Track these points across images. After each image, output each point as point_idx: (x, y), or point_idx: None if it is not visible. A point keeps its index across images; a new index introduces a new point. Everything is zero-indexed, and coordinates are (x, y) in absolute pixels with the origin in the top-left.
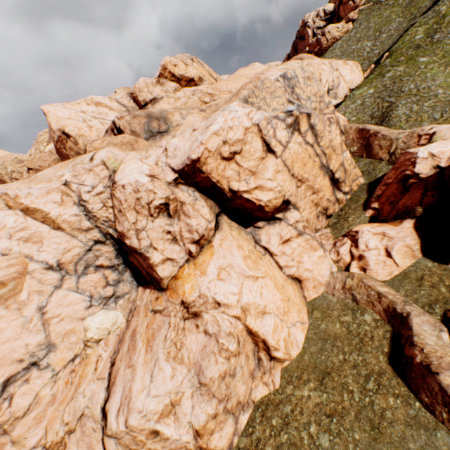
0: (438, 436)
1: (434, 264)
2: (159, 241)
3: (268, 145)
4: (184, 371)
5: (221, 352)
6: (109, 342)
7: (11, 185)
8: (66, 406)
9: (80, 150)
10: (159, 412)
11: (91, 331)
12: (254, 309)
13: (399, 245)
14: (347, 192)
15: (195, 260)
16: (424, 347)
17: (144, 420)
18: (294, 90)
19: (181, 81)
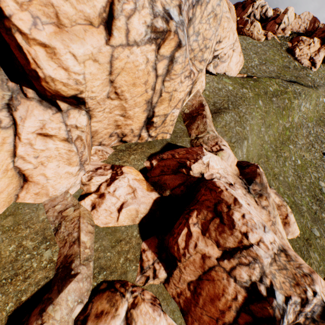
0: None
1: (138, 235)
2: None
3: (111, 17)
4: None
5: None
6: None
7: None
8: None
9: None
10: None
11: None
12: None
13: (134, 206)
14: (152, 136)
15: None
16: (47, 321)
17: None
18: (197, 7)
19: None
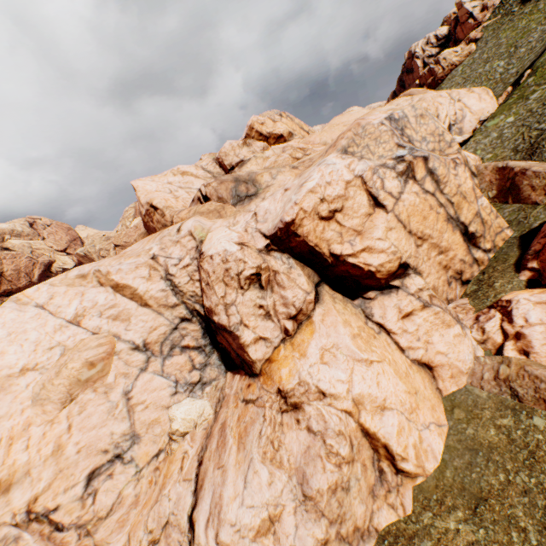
0: None
1: None
2: (250, 317)
3: (375, 199)
4: (284, 478)
5: (329, 456)
6: (195, 436)
7: (103, 261)
8: (150, 510)
9: (167, 222)
10: (255, 528)
11: (177, 422)
12: (370, 403)
13: None
14: (489, 249)
15: (292, 339)
16: None
17: (237, 537)
18: (404, 132)
19: (268, 140)
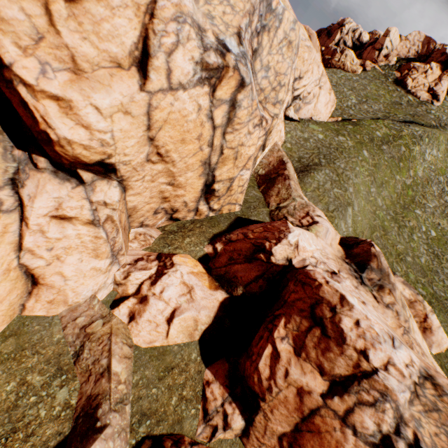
0: None
1: (199, 358)
2: None
3: (146, 55)
4: None
5: None
6: None
7: None
8: None
9: None
10: None
11: None
12: None
13: (191, 313)
14: (215, 209)
15: None
16: None
17: None
18: (263, 34)
19: None
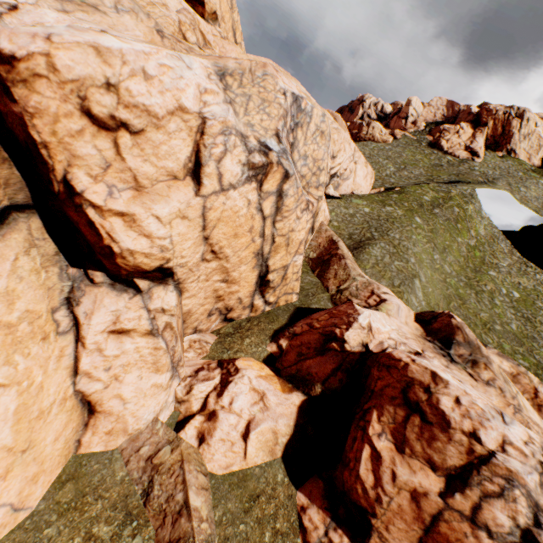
0: None
1: (286, 479)
2: None
3: (199, 165)
4: None
5: None
6: None
7: None
8: None
9: None
10: None
11: None
12: None
13: (268, 424)
14: (271, 302)
15: None
16: None
17: None
18: (297, 130)
19: None
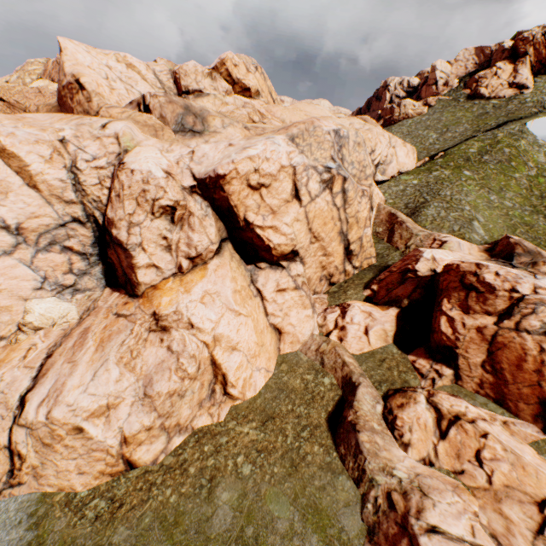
0: (340, 479)
1: (399, 351)
2: (151, 243)
3: (297, 191)
4: (132, 379)
5: (178, 371)
6: (51, 333)
7: None
8: None
9: (91, 110)
10: (91, 411)
11: (33, 315)
12: (226, 342)
13: (378, 327)
14: (357, 267)
15: (183, 276)
16: (359, 411)
17: (71, 415)
18: (342, 149)
19: (235, 85)
